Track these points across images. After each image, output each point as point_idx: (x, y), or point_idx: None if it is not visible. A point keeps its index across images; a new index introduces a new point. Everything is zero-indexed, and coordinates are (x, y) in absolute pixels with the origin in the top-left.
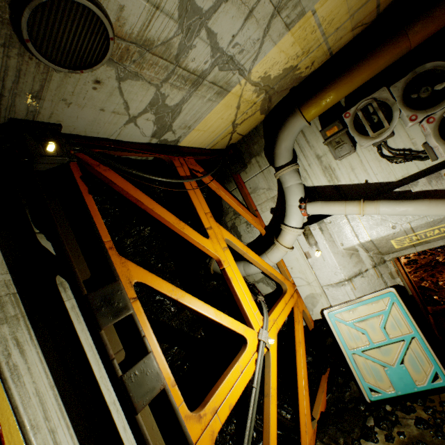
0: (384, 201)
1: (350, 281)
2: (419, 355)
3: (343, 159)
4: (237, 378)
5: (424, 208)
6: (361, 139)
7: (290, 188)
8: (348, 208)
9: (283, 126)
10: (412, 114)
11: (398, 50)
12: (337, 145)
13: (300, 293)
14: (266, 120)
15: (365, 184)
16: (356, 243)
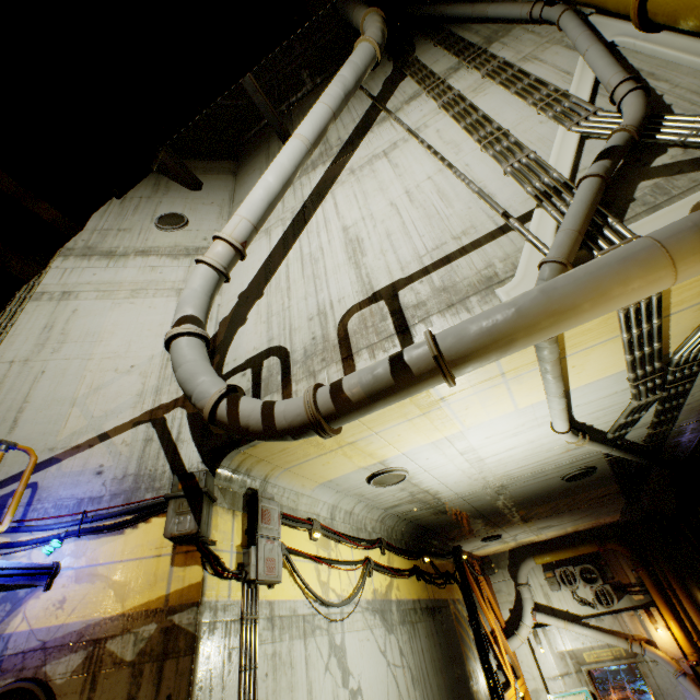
0: (576, 624)
1: (562, 677)
2: None
3: (555, 592)
4: (511, 696)
5: (594, 634)
6: (563, 585)
7: (527, 599)
8: (559, 622)
9: (524, 561)
10: (584, 583)
11: (576, 553)
12: (552, 583)
13: (527, 686)
14: (510, 550)
15: (567, 611)
16: (564, 648)
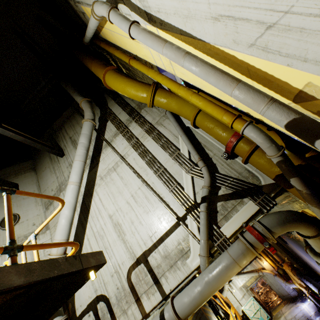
0: (241, 274)
1: (243, 297)
2: (263, 312)
3: None
4: None
5: (247, 275)
6: None
7: None
8: (235, 277)
9: None
10: None
11: None
12: None
13: (234, 307)
14: None
15: None
16: (240, 285)
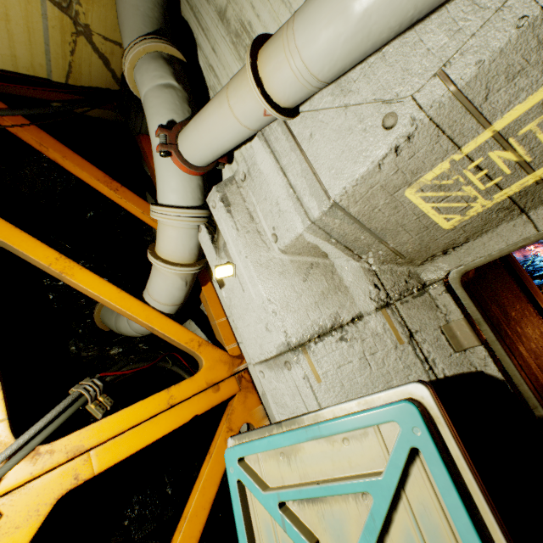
0: None
1: (302, 351)
2: None
3: None
4: None
5: None
6: None
7: (146, 103)
8: (232, 93)
9: None
10: None
11: None
12: None
13: (254, 381)
14: None
15: None
16: (301, 223)
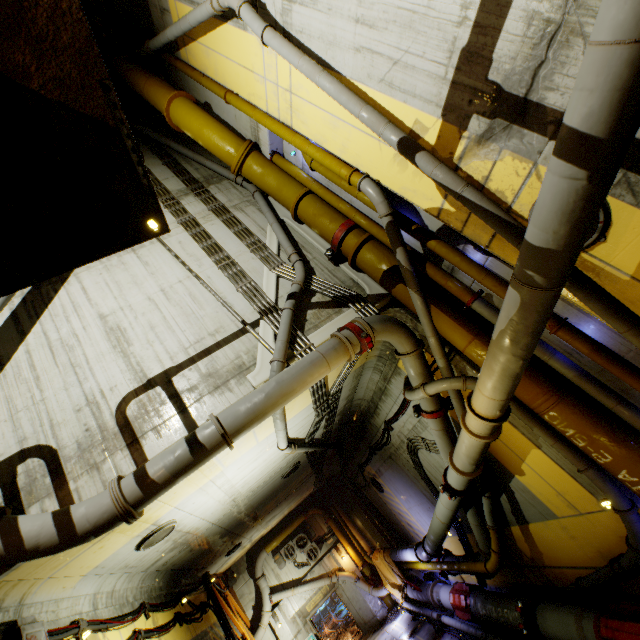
0: (300, 585)
1: (296, 637)
2: None
3: (283, 569)
4: None
5: (311, 585)
6: (288, 560)
7: (265, 588)
8: (289, 592)
9: (259, 556)
10: (300, 549)
11: (292, 528)
12: (280, 563)
13: None
14: (247, 552)
15: (292, 580)
16: (294, 612)
